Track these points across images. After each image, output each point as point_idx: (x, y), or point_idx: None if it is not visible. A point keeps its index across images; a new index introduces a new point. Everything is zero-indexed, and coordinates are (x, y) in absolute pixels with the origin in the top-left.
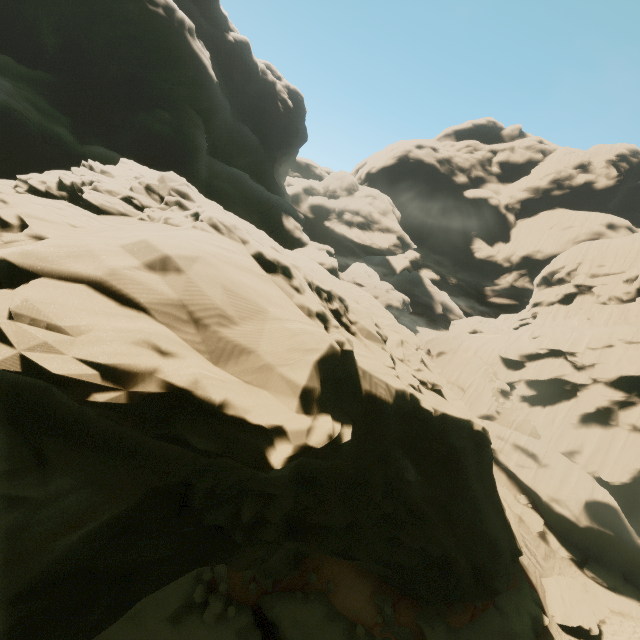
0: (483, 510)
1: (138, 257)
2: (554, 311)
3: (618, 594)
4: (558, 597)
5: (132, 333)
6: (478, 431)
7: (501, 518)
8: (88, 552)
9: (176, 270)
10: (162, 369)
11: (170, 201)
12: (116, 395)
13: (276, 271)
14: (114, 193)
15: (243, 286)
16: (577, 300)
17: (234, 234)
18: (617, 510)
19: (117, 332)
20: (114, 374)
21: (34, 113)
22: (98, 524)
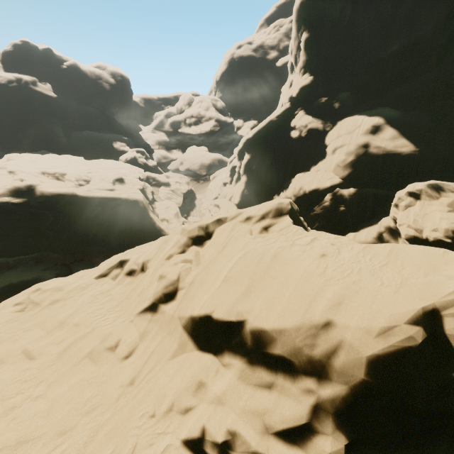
0: (125, 221)
1: None
2: None
3: None
4: None
5: None
6: (123, 197)
7: (147, 225)
8: None
9: None
10: None
11: None
12: None
13: (13, 172)
14: None
15: None
16: None
17: (2, 167)
18: None
19: None
20: None
21: None
22: None
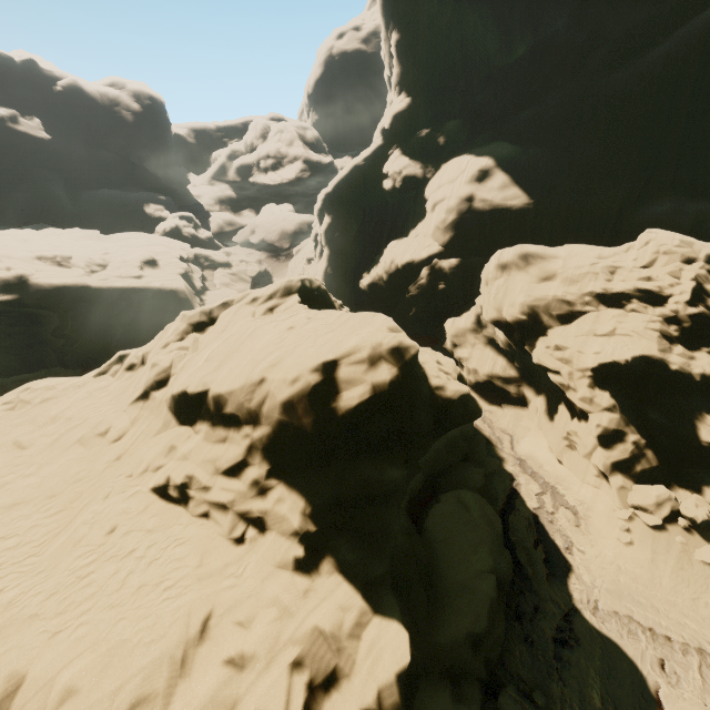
0: (161, 320)
1: None
2: None
3: None
4: None
5: None
6: (156, 287)
7: None
8: None
9: None
10: None
11: None
12: None
13: None
14: None
15: None
16: None
17: None
18: None
19: None
20: None
21: None
22: None
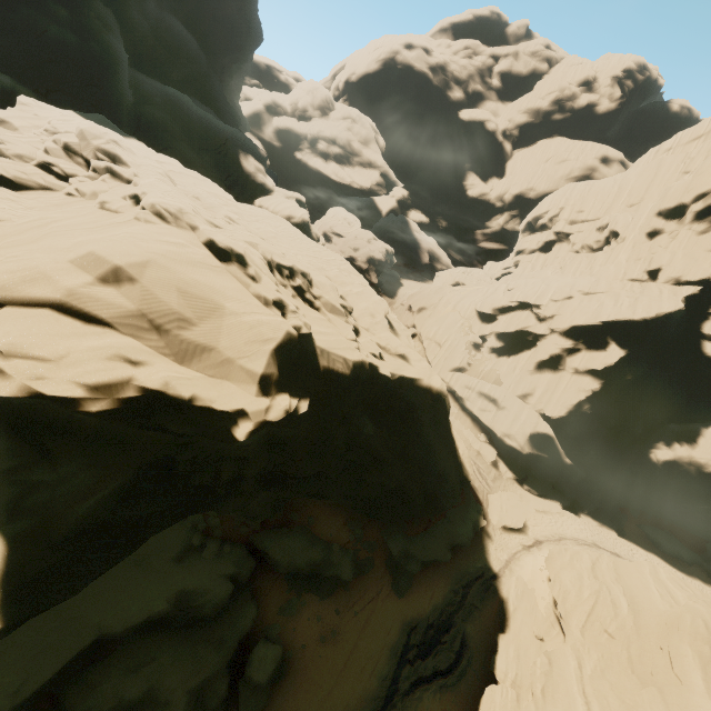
0: (436, 450)
1: (90, 272)
2: (534, 260)
3: (545, 499)
4: (498, 506)
5: (104, 350)
6: (435, 387)
7: (453, 454)
8: (104, 511)
9: (129, 280)
10: (136, 377)
11: (99, 167)
12: (104, 403)
13: (230, 259)
14: (26, 158)
15: (197, 285)
16: (555, 248)
17: (181, 221)
18: (553, 438)
19: (91, 351)
20: (98, 387)
21: None
22: (107, 492)
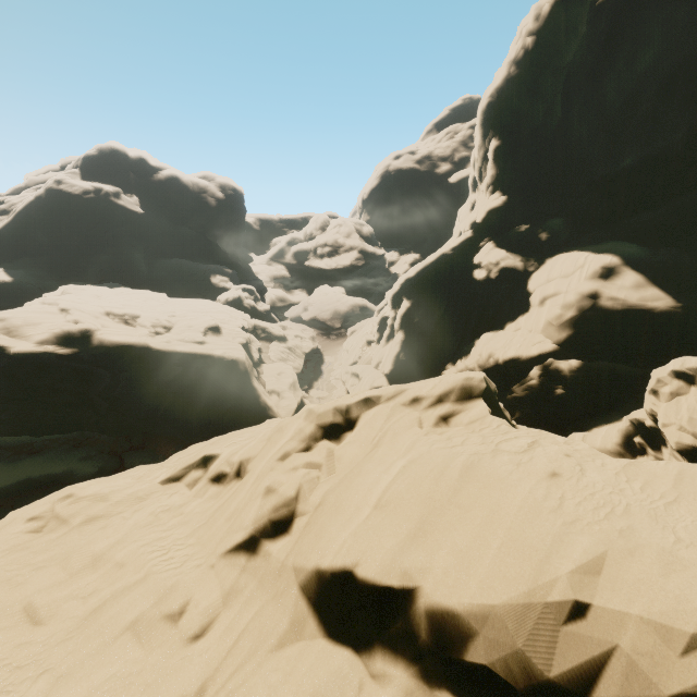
0: (215, 391)
1: None
2: None
3: None
4: None
5: None
6: (217, 355)
7: (247, 398)
8: None
9: (6, 318)
10: None
11: None
12: None
13: (66, 310)
14: None
15: (36, 317)
16: None
17: (53, 302)
18: None
19: None
20: None
21: (35, 280)
22: None
